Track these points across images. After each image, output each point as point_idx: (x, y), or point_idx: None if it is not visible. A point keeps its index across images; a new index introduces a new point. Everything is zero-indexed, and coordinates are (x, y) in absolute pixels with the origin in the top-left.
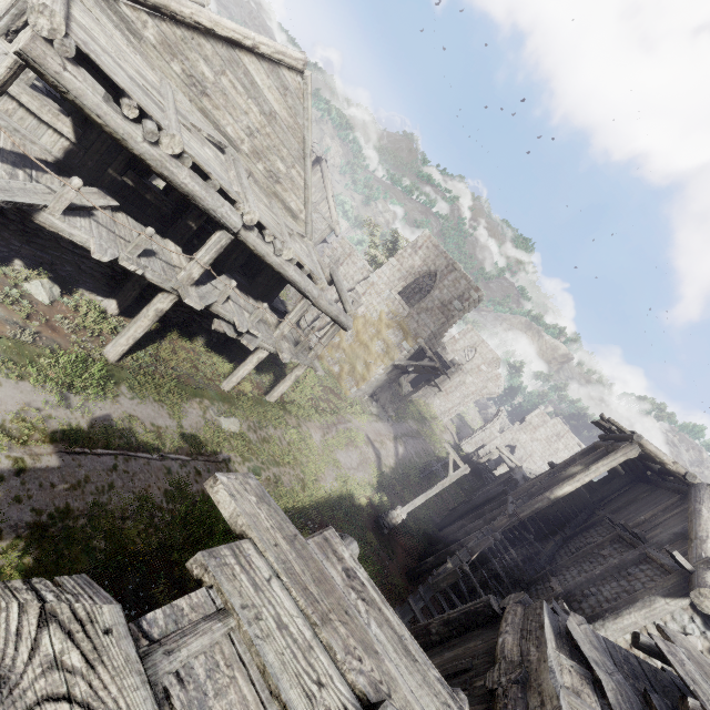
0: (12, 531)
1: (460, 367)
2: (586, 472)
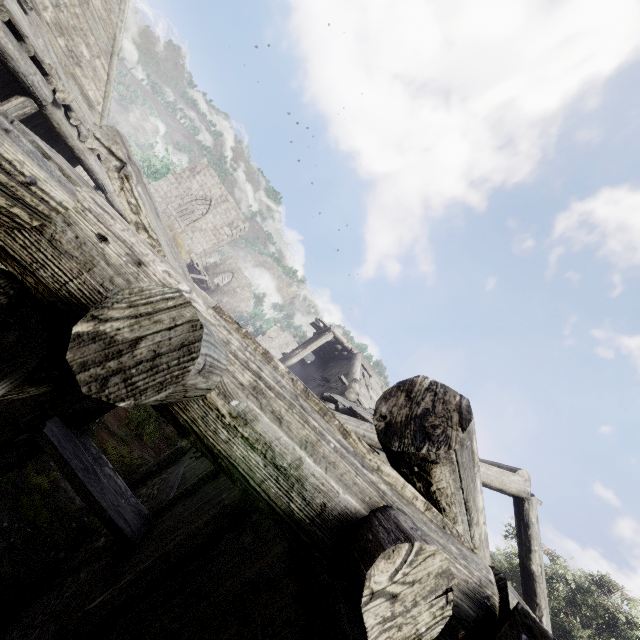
0: None
1: (220, 288)
2: (305, 349)
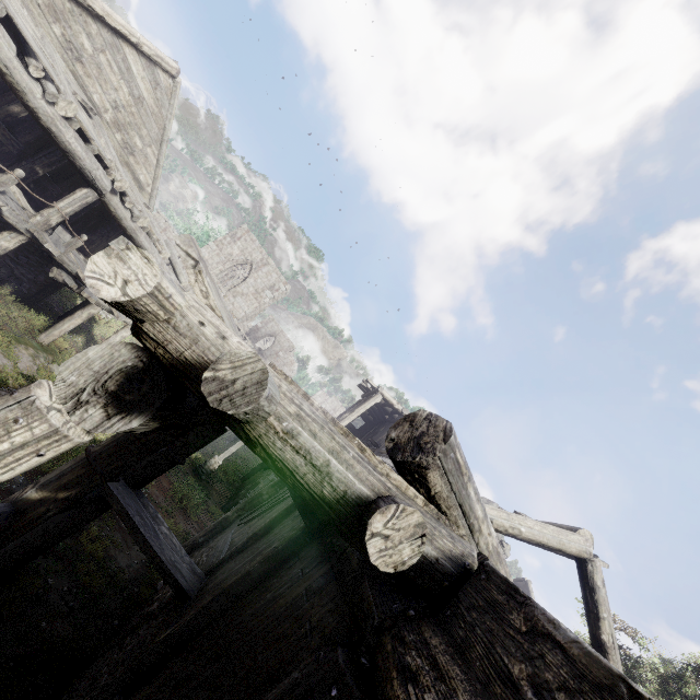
0: None
1: (262, 352)
2: (353, 413)
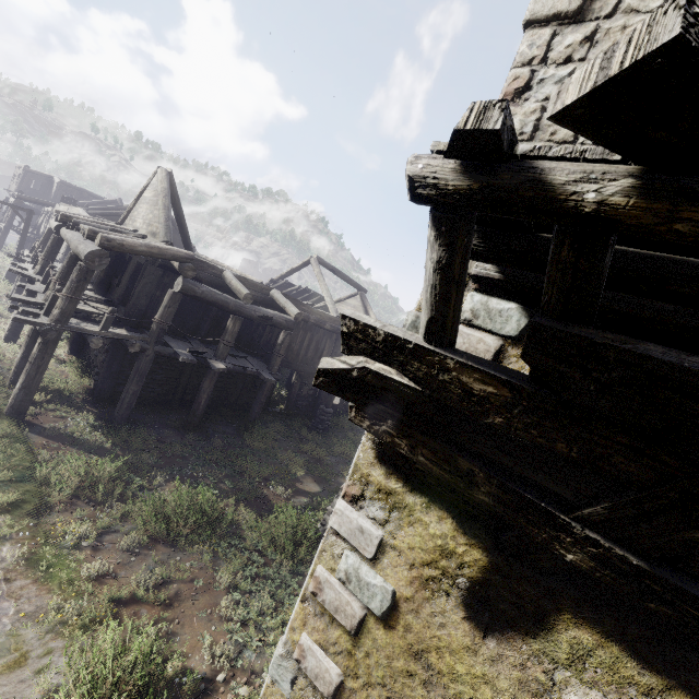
0: None
1: None
2: None
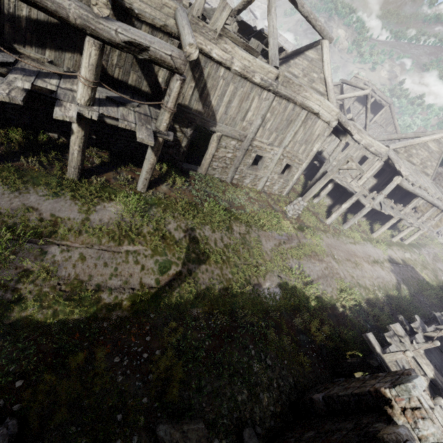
0: (401, 282)
1: None
2: None
